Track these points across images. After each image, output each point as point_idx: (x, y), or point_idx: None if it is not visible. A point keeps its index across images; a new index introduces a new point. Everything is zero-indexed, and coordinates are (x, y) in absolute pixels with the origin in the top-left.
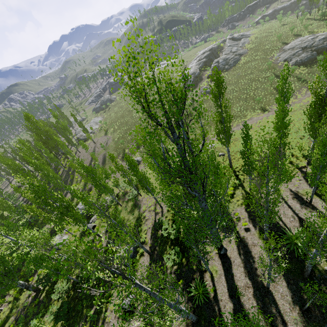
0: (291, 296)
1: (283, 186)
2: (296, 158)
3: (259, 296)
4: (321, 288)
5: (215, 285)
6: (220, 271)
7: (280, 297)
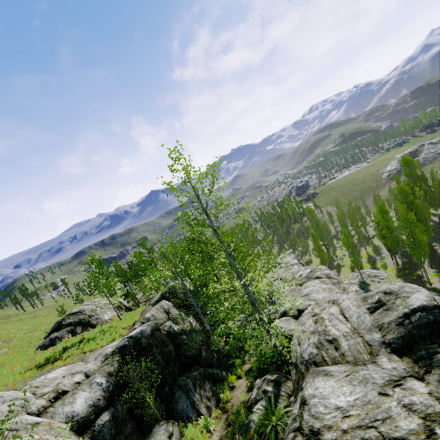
0: None
1: None
2: None
3: None
4: None
5: None
6: None
7: None
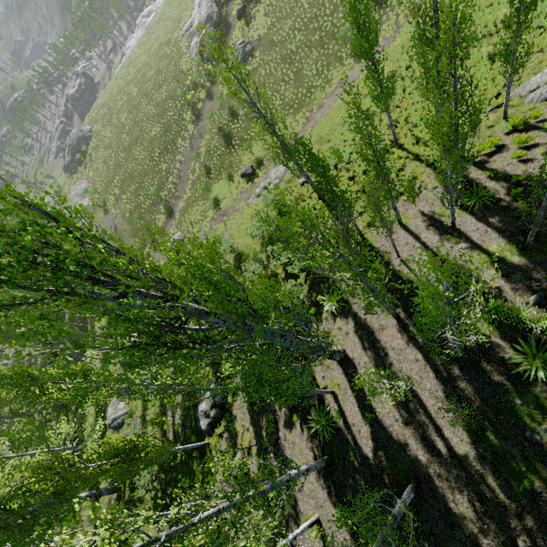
0: (443, 390)
1: (411, 210)
2: (425, 145)
3: (401, 403)
4: (481, 366)
5: (341, 407)
6: (344, 384)
7: (429, 395)
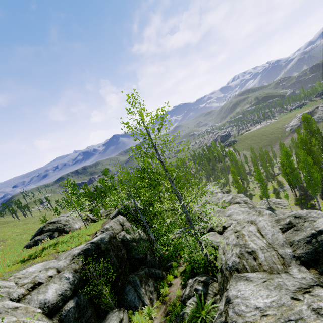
0: None
1: None
2: None
3: None
4: None
5: None
6: None
7: None
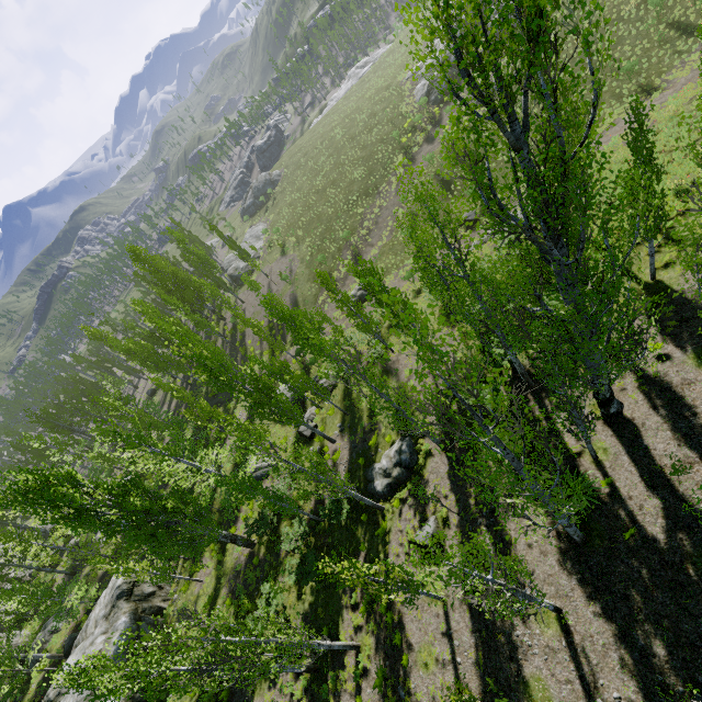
0: None
1: None
2: None
3: None
4: None
5: (608, 475)
6: (615, 448)
7: None
